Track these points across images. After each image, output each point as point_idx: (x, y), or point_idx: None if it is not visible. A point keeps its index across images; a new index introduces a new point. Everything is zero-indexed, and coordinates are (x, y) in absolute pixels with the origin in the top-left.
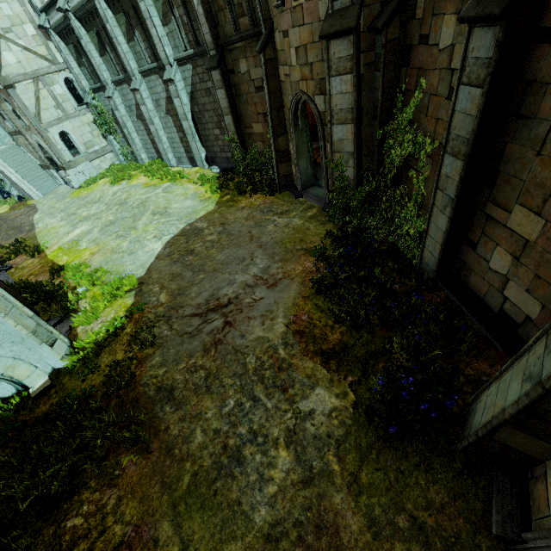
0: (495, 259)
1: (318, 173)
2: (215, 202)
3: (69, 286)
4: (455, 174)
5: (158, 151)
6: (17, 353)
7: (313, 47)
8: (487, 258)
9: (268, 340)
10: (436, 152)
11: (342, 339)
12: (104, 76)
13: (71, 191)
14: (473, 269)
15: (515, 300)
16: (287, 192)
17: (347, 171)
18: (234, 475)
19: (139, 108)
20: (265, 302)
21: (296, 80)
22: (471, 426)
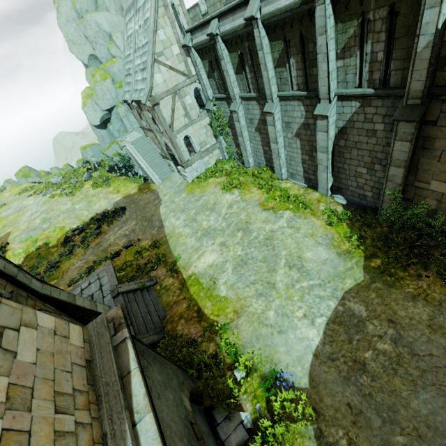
0: None
1: None
2: (362, 266)
3: (224, 361)
4: None
5: (268, 161)
6: None
7: None
8: None
9: None
10: None
11: None
12: (234, 92)
13: (185, 183)
14: None
15: None
16: None
17: None
18: None
19: (262, 124)
20: None
21: None
22: None
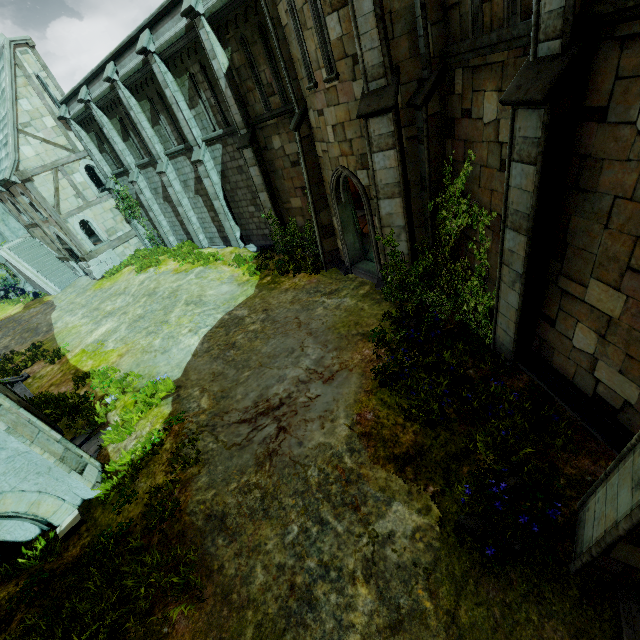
0: (578, 337)
1: (366, 245)
2: (255, 285)
3: (96, 396)
4: (520, 249)
5: (188, 233)
6: (43, 485)
7: (351, 125)
8: (569, 336)
9: (330, 447)
10: (496, 223)
11: (416, 440)
12: (128, 161)
13: (93, 283)
14: (556, 348)
15: (608, 382)
16: (335, 268)
17: (400, 246)
18: (306, 623)
19: (166, 190)
20: (322, 400)
21: (335, 156)
22: (582, 541)
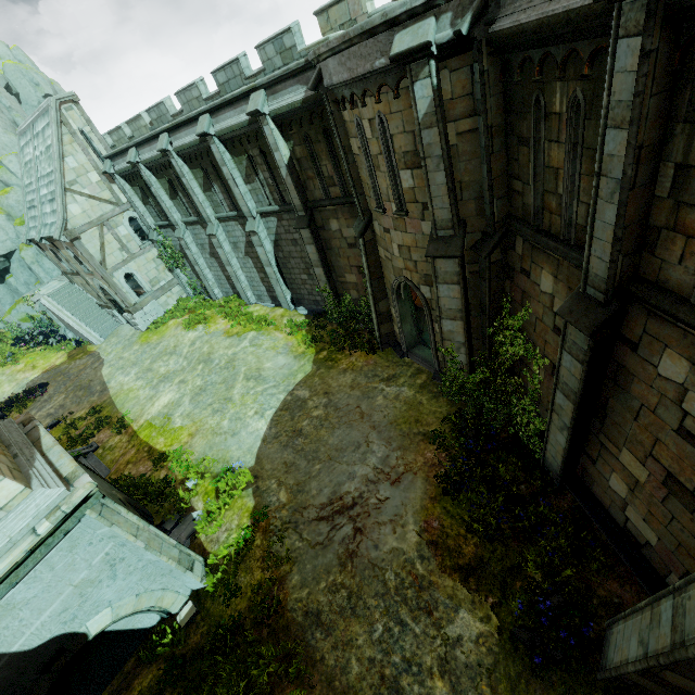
0: (613, 481)
1: (420, 322)
2: (312, 361)
3: (176, 479)
4: (568, 410)
5: (234, 287)
6: (165, 584)
7: (417, 250)
8: (606, 477)
9: (403, 552)
10: (548, 366)
11: (477, 552)
12: (175, 218)
13: (137, 334)
14: (595, 481)
15: (635, 523)
16: (390, 348)
17: (459, 357)
18: None
19: (214, 248)
20: (392, 504)
21: (399, 267)
22: (606, 658)
